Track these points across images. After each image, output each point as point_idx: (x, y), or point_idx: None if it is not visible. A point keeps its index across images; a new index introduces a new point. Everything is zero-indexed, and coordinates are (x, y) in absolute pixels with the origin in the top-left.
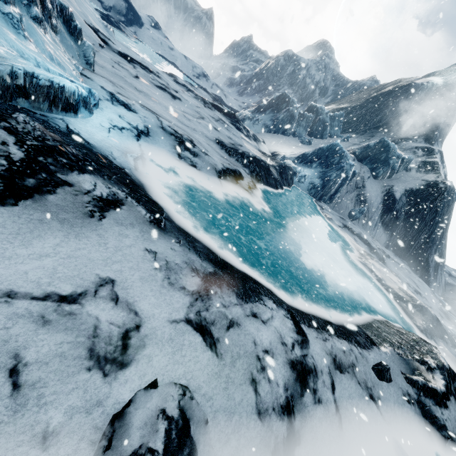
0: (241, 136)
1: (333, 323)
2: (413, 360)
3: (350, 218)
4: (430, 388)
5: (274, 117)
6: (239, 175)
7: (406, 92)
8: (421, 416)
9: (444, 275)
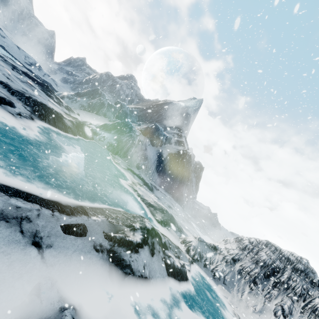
0: (48, 99)
1: (40, 197)
2: (122, 226)
3: (137, 168)
4: (127, 241)
5: (89, 101)
6: (7, 102)
7: (169, 106)
8: (107, 260)
9: (192, 202)
